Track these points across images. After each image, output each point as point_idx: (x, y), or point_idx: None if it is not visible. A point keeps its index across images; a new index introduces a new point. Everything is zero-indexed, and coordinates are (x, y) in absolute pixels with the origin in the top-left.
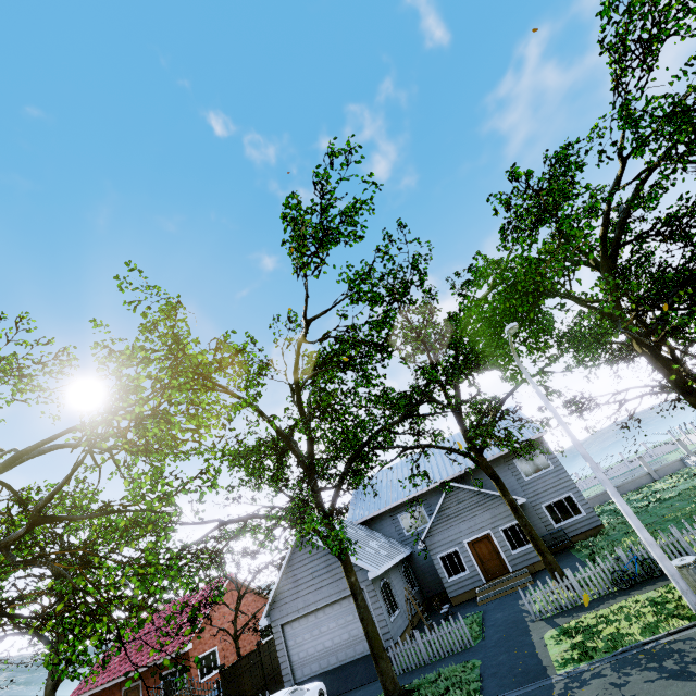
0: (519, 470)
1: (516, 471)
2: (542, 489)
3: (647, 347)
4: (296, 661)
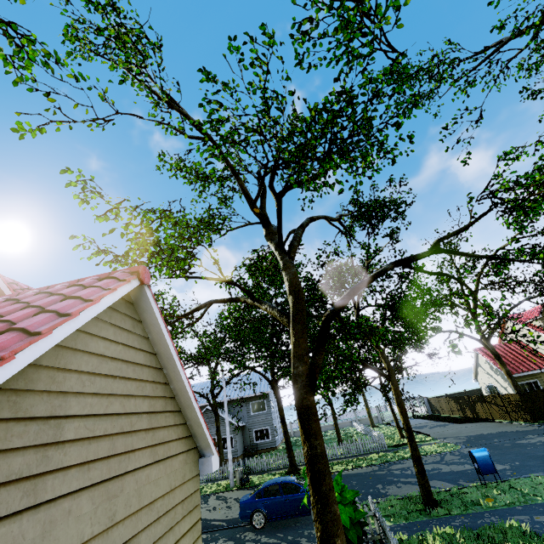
0: (250, 408)
1: (249, 408)
2: (257, 421)
3: (267, 380)
4: None
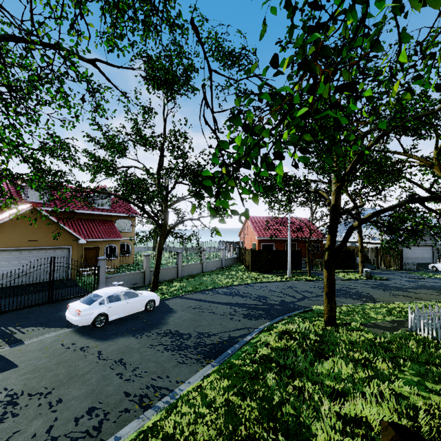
0: None
1: None
2: None
3: None
4: (404, 257)
